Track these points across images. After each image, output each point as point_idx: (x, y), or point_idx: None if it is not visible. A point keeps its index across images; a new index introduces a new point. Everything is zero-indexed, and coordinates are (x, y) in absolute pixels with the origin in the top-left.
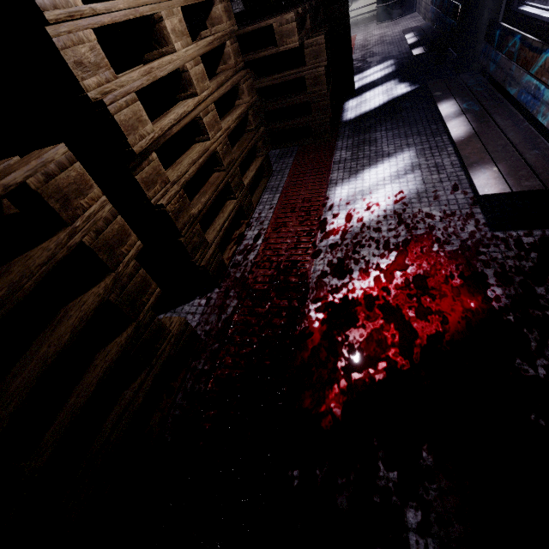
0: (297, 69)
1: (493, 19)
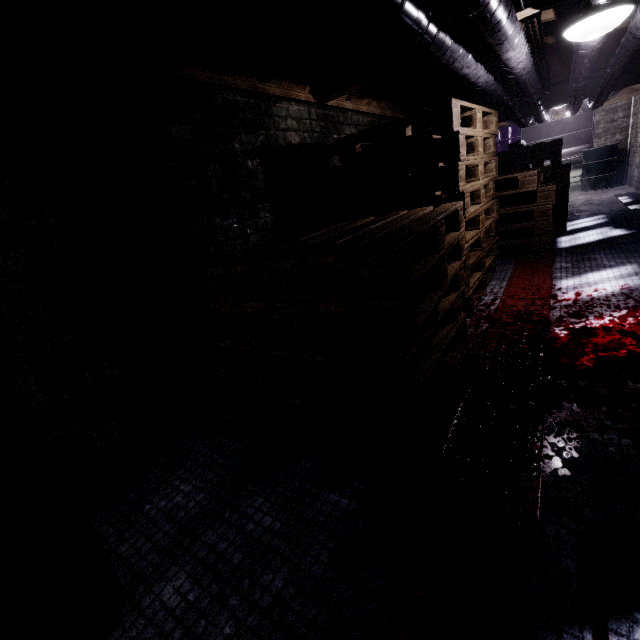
0: (527, 205)
1: None
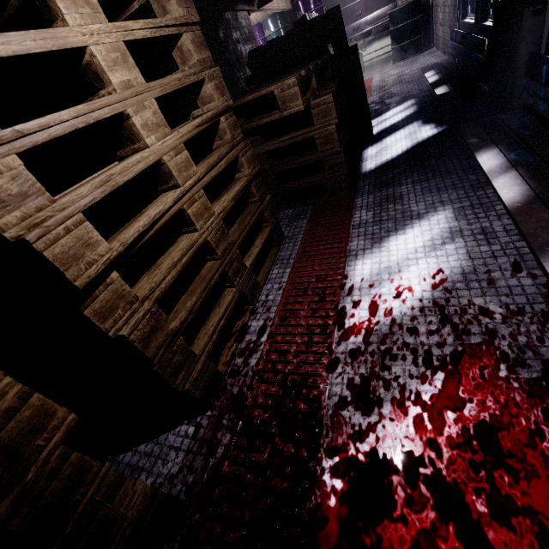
0: (305, 129)
1: (535, 52)
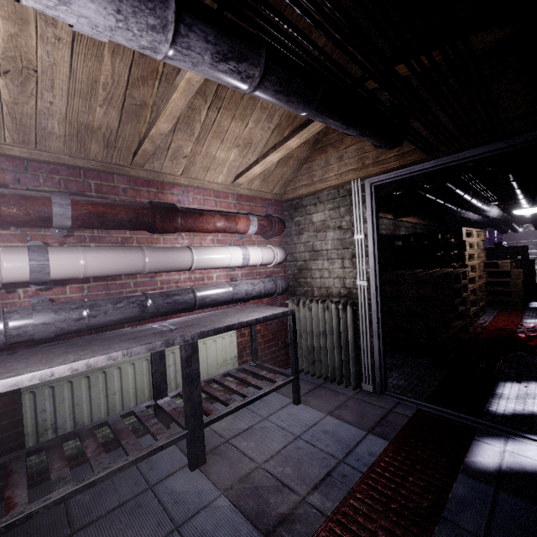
0: (505, 278)
1: None
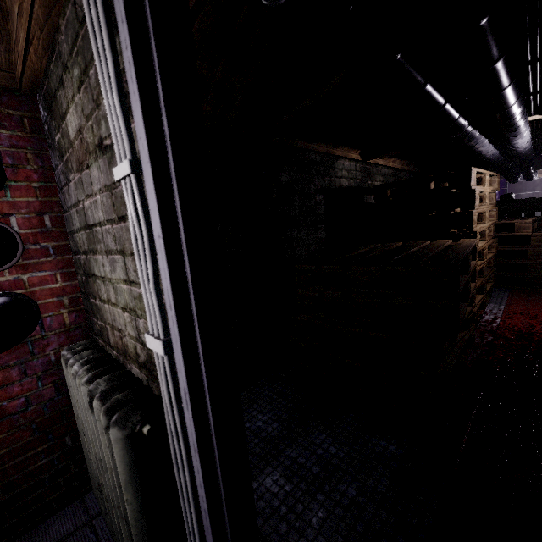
0: (521, 245)
1: None
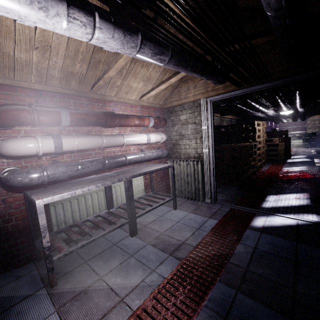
0: (276, 147)
1: None
